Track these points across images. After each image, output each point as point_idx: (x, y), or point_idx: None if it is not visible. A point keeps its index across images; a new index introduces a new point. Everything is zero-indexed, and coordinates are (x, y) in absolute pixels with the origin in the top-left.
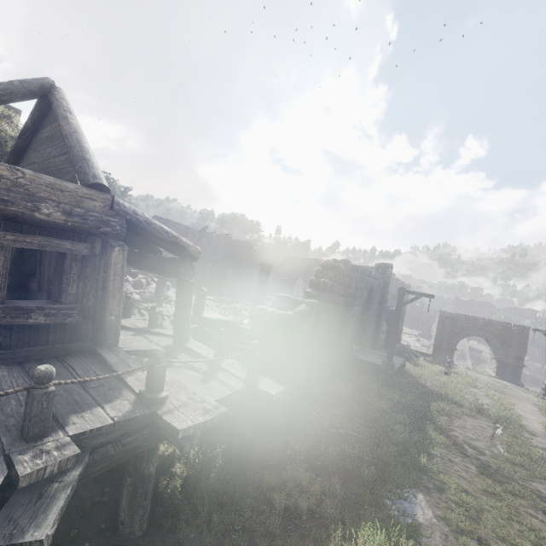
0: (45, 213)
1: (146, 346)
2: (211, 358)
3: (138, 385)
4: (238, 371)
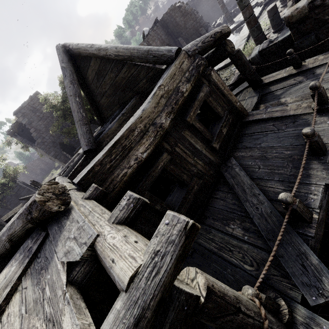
0: (185, 91)
1: (251, 102)
2: (295, 72)
3: (302, 110)
4: (328, 58)
